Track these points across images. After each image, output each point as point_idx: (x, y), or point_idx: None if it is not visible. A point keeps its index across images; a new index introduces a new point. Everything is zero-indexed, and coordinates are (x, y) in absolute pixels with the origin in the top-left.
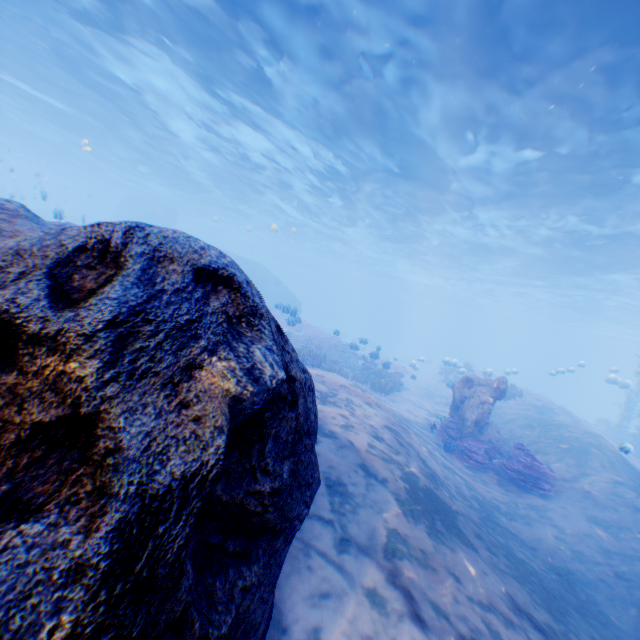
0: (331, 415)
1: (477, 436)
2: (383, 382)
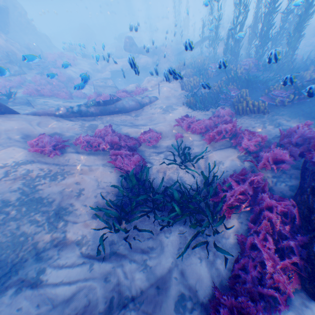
0: None
1: None
2: None
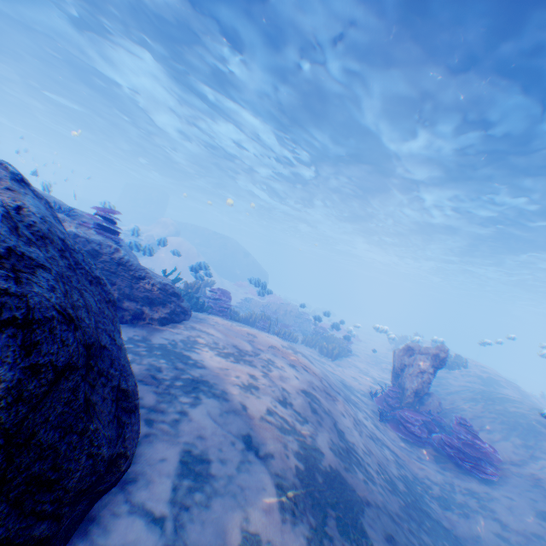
0: (236, 375)
1: (417, 406)
2: (330, 347)
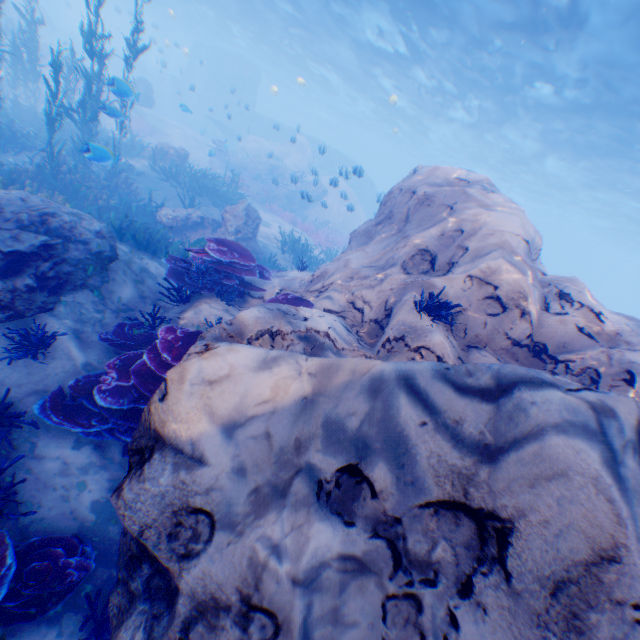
0: None
1: None
2: None
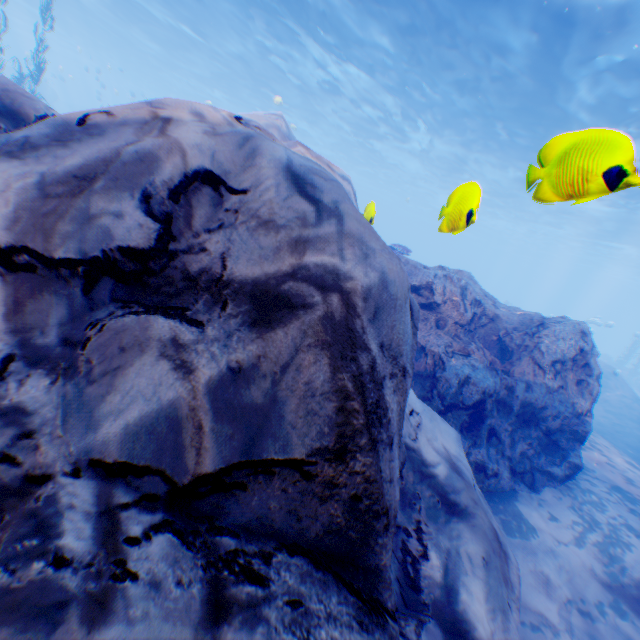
0: None
1: None
2: None
